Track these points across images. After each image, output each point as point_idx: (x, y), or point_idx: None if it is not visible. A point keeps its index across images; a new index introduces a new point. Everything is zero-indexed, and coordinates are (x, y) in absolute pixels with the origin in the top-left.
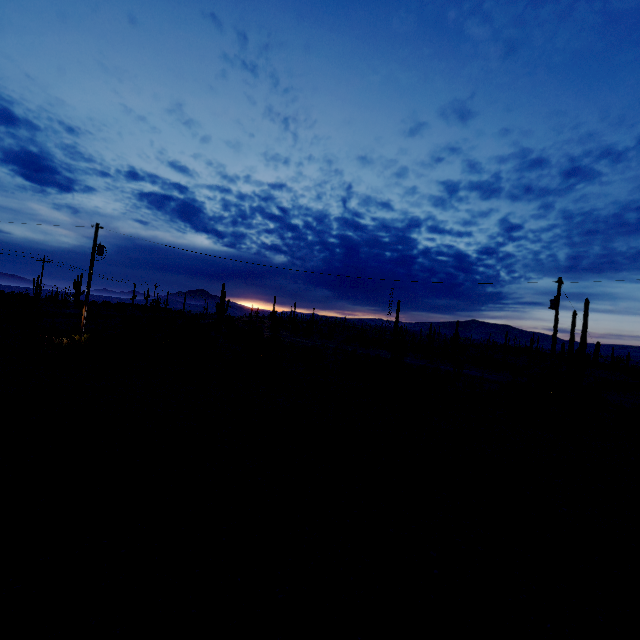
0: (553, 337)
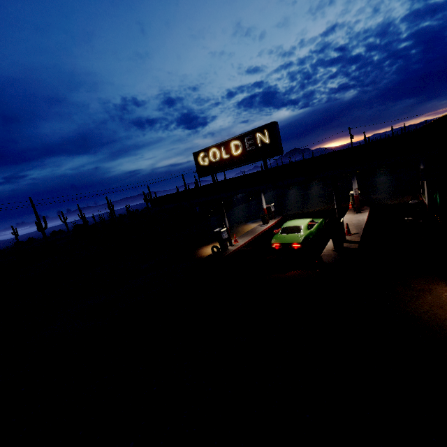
0: None
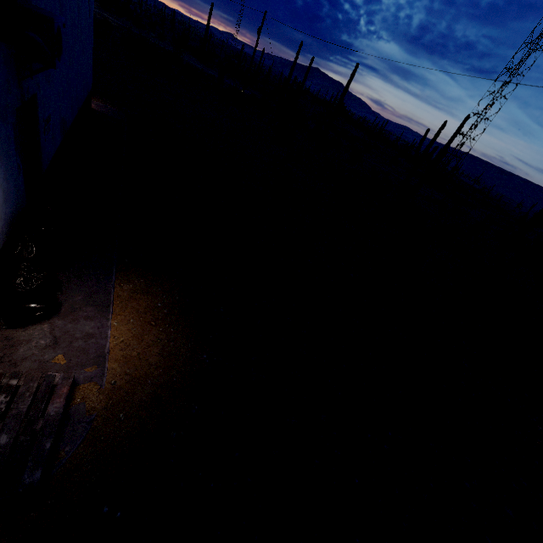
0: (253, 55)
